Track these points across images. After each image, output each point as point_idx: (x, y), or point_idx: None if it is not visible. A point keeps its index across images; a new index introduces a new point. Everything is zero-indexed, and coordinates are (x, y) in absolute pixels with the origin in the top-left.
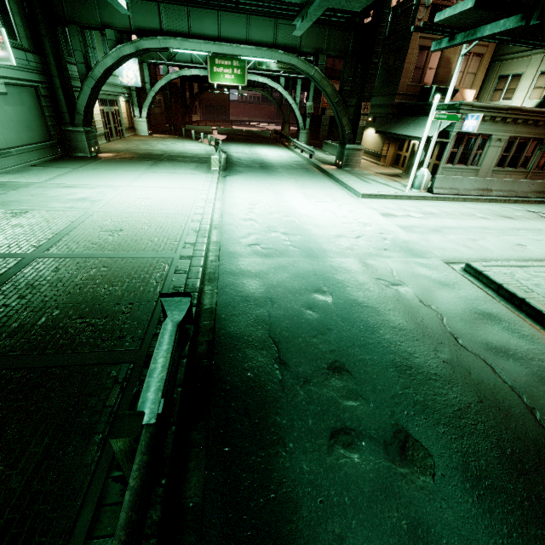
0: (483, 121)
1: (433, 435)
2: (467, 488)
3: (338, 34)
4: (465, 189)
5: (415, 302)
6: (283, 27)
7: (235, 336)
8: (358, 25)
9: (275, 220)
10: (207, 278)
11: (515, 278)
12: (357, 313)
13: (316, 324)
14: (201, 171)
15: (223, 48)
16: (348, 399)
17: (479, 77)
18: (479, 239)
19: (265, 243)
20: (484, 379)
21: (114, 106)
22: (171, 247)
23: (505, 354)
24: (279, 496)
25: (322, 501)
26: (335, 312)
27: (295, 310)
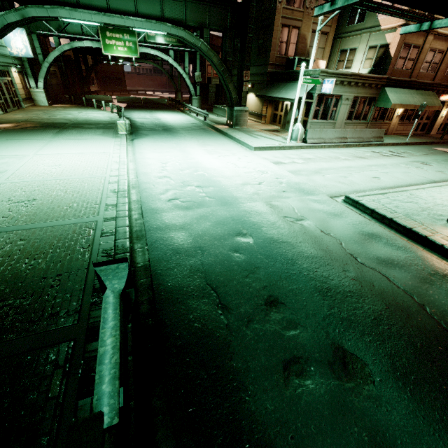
0: (335, 84)
1: (363, 346)
2: (400, 386)
3: (217, 11)
4: (329, 138)
5: (318, 233)
6: (168, 2)
7: (175, 290)
8: (232, 3)
9: (187, 175)
10: (135, 237)
11: (381, 203)
12: (276, 249)
13: (245, 264)
14: (109, 136)
15: (114, 19)
16: (289, 329)
17: (326, 50)
18: (348, 176)
19: (183, 197)
20: (385, 288)
21: (6, 76)
22: (92, 211)
23: (392, 265)
24: (253, 445)
25: (293, 437)
26: (258, 251)
27: (224, 255)
